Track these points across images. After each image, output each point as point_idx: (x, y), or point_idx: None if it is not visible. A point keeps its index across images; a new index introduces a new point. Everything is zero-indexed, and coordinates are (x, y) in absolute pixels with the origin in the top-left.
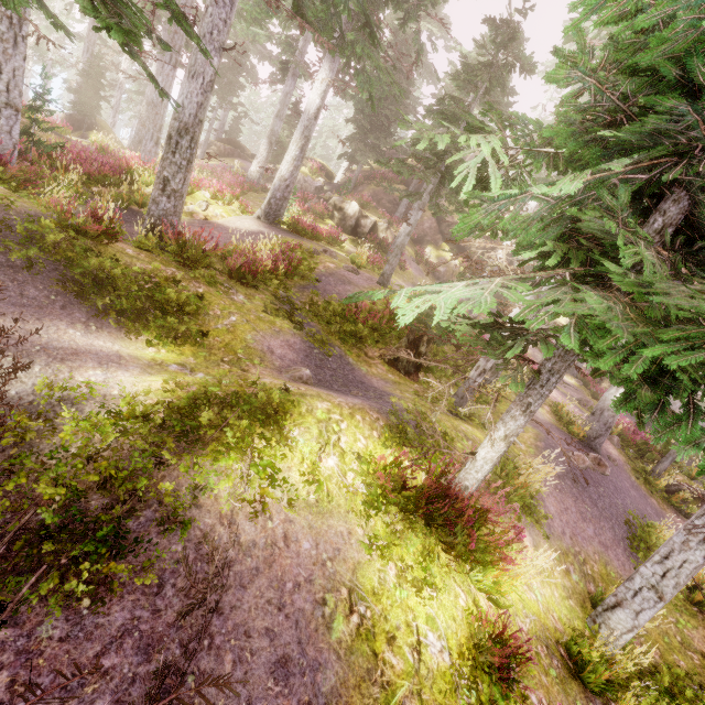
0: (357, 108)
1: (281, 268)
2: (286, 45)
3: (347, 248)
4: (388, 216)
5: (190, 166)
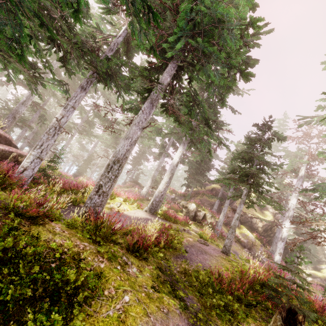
0: (189, 166)
1: (162, 242)
2: (161, 147)
3: (192, 228)
4: (210, 210)
5: (115, 179)
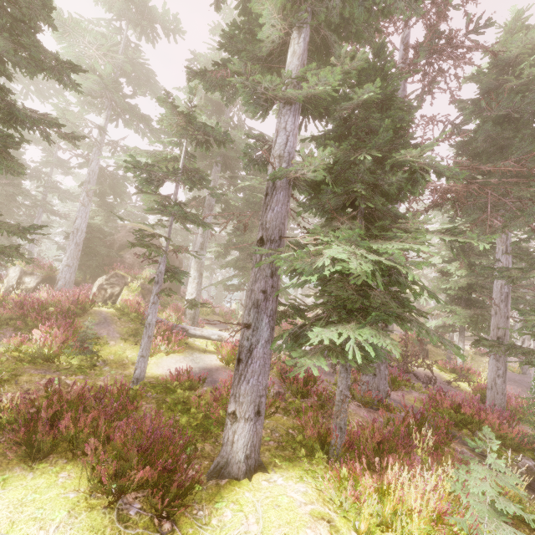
0: None
1: None
2: None
3: None
4: None
5: None
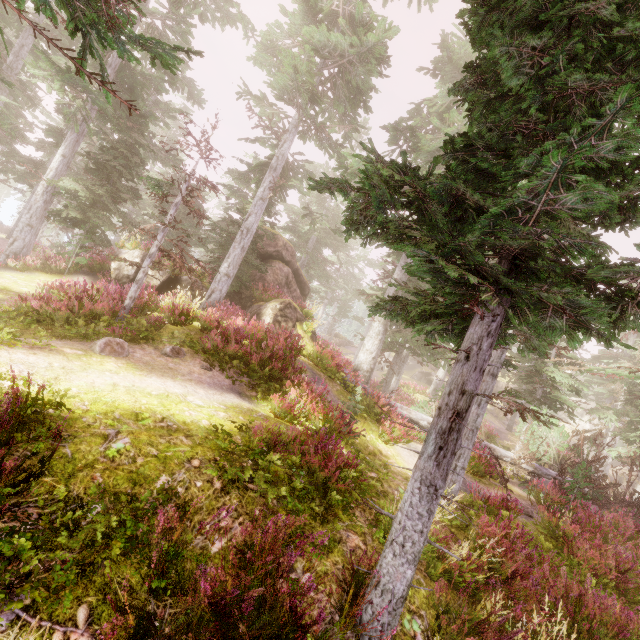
0: None
1: None
2: None
3: None
4: None
5: None
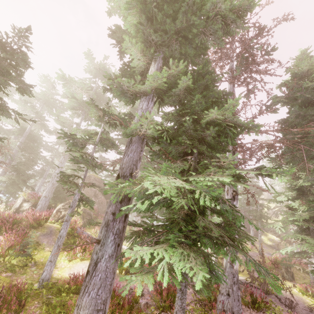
0: None
1: None
2: None
3: None
4: None
5: None
